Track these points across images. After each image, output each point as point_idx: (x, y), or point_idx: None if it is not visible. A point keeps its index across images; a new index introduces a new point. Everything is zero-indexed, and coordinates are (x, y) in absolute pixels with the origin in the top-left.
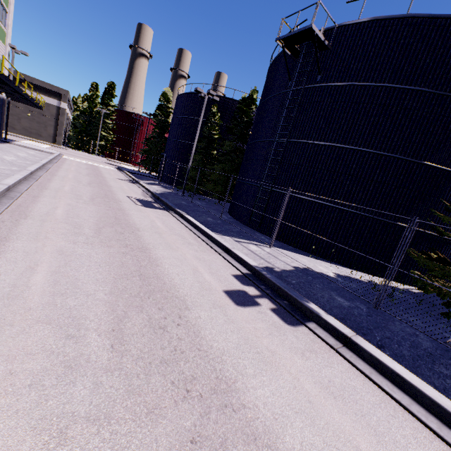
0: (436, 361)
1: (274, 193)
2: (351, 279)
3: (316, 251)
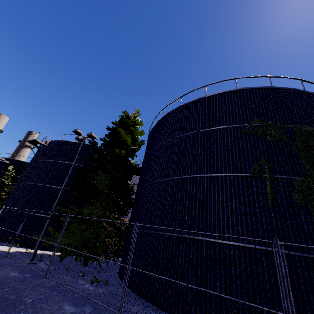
0: (1, 266)
1: (12, 212)
2: (26, 252)
3: (26, 244)
